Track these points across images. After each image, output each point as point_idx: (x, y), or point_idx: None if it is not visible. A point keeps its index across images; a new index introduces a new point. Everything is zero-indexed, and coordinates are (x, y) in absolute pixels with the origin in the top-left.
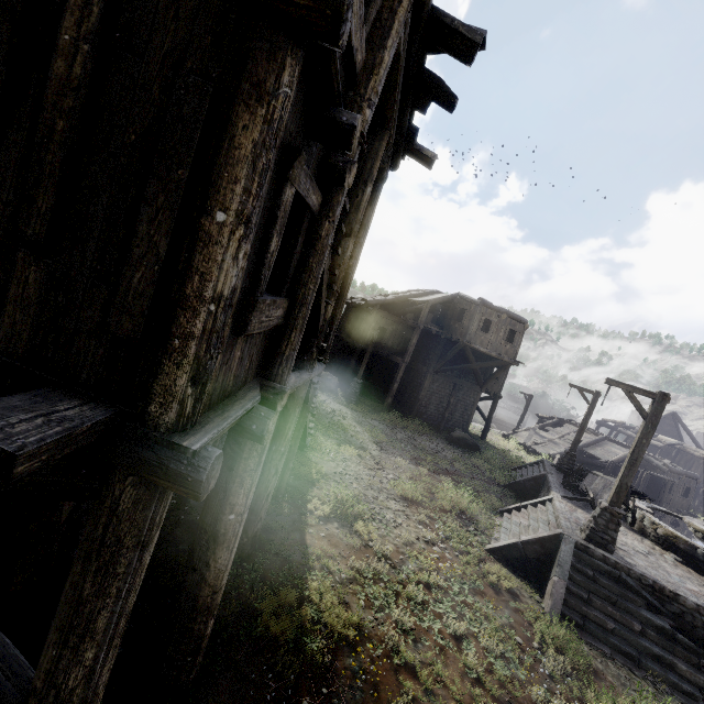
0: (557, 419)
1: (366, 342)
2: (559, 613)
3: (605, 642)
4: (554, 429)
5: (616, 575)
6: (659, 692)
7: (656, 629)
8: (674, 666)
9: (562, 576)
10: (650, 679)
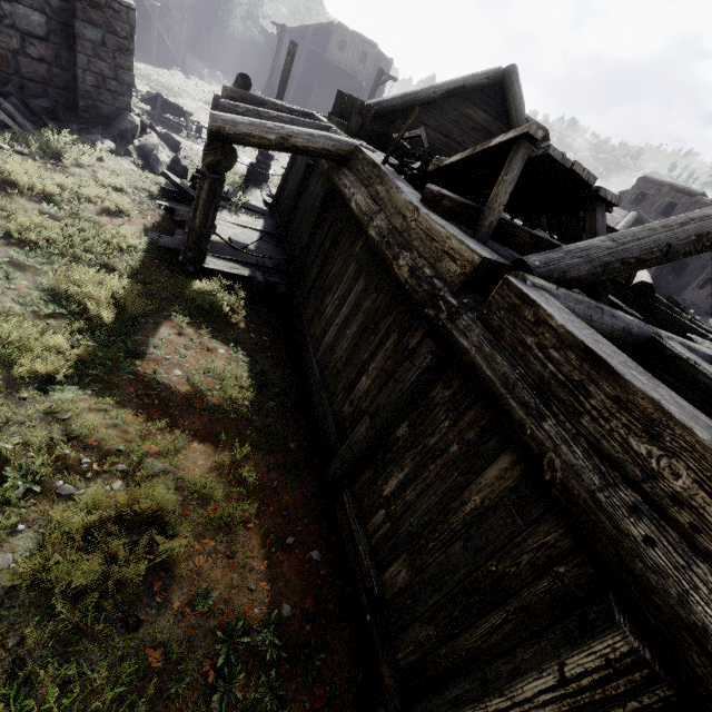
0: None
1: (280, 64)
2: None
3: None
4: None
5: None
6: None
7: None
8: None
9: None
10: None
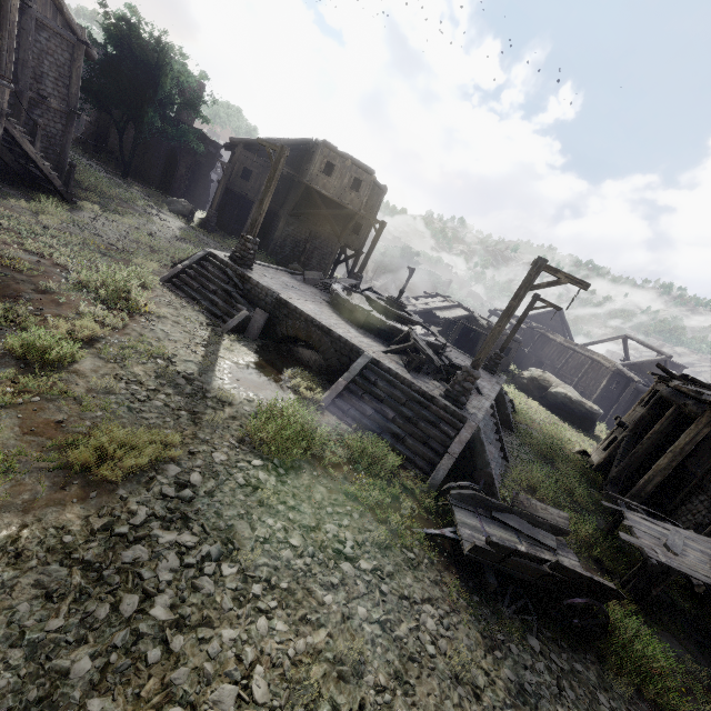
0: (434, 294)
1: (232, 182)
2: (167, 279)
3: (187, 294)
4: (425, 299)
5: (224, 270)
6: (193, 309)
7: (224, 292)
8: (218, 304)
9: (185, 265)
10: (197, 307)
